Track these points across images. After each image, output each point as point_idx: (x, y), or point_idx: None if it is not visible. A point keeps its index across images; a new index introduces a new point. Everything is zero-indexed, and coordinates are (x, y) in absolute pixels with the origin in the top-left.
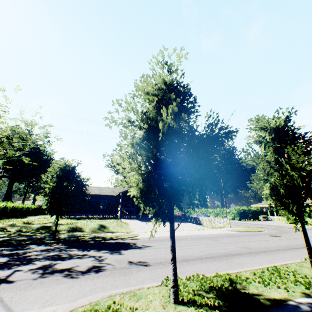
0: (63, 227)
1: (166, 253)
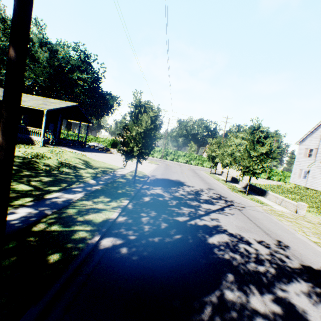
0: (49, 163)
1: (197, 183)
